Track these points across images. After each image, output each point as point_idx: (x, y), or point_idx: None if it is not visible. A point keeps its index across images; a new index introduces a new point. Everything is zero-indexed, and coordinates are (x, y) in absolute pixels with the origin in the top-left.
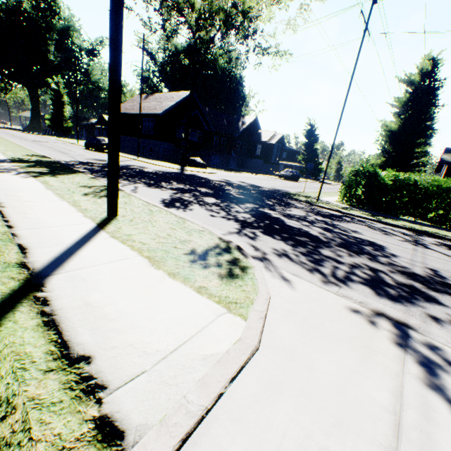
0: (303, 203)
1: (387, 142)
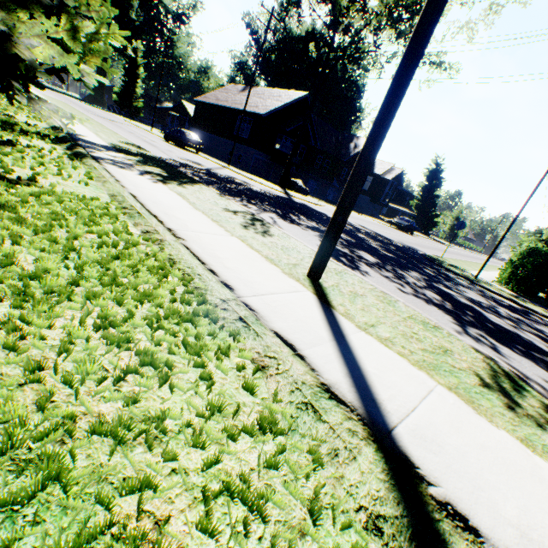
0: (461, 278)
1: None
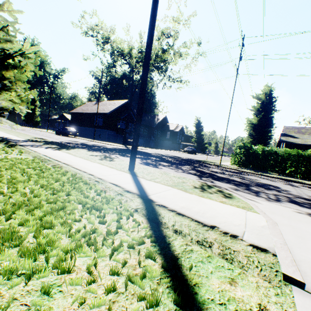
0: (213, 165)
1: (251, 130)
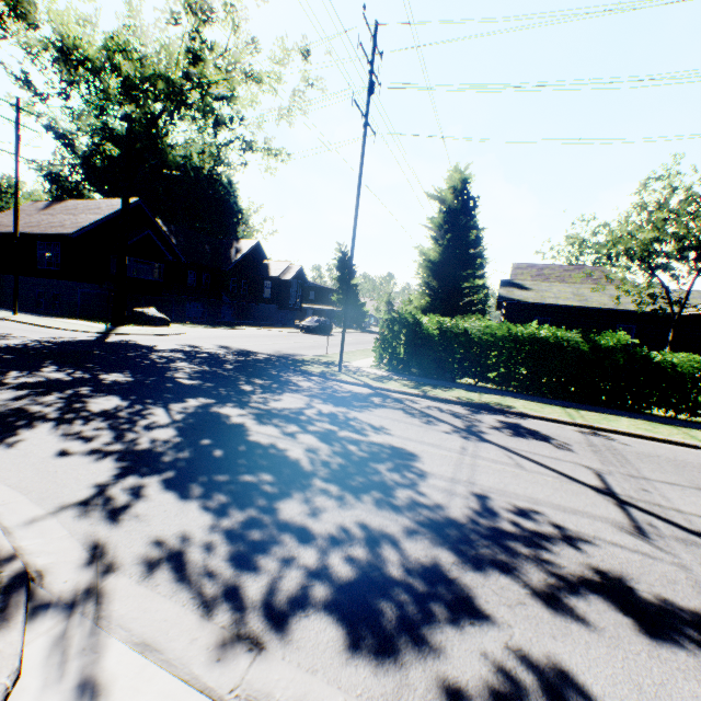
0: (315, 377)
1: (430, 276)
